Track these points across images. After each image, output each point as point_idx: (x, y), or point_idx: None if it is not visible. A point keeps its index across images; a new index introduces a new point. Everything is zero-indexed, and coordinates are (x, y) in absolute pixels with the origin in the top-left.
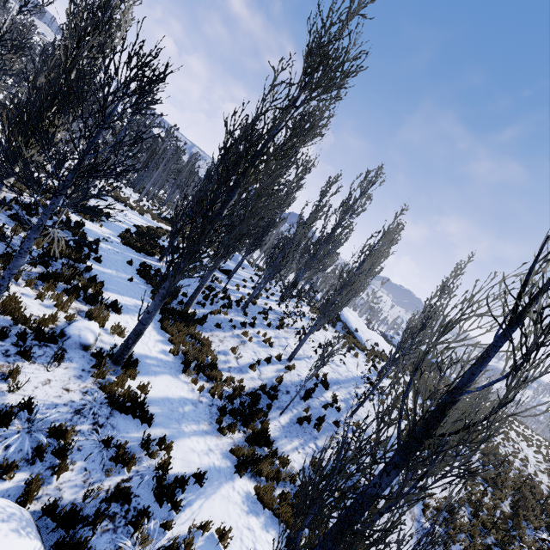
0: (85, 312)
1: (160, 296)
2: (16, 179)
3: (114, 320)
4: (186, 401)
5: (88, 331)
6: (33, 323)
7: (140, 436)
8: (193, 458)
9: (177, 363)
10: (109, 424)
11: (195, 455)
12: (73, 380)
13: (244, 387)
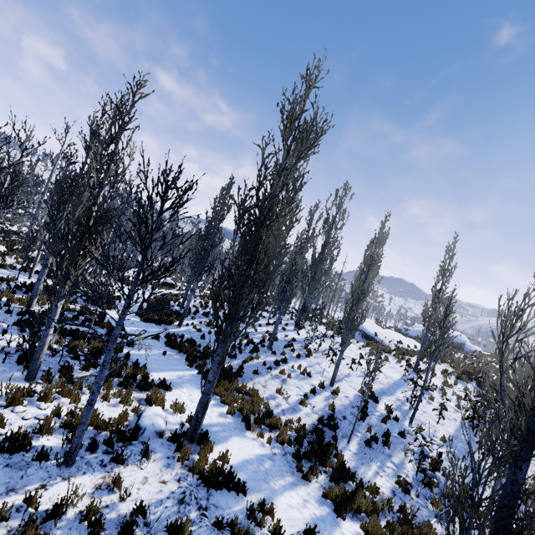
0: (144, 399)
1: (216, 363)
2: (90, 303)
3: (169, 398)
4: (263, 458)
5: (158, 417)
6: (113, 426)
7: (242, 508)
8: (295, 514)
9: (238, 422)
10: (211, 505)
11: (295, 511)
12: (164, 470)
13: (305, 425)
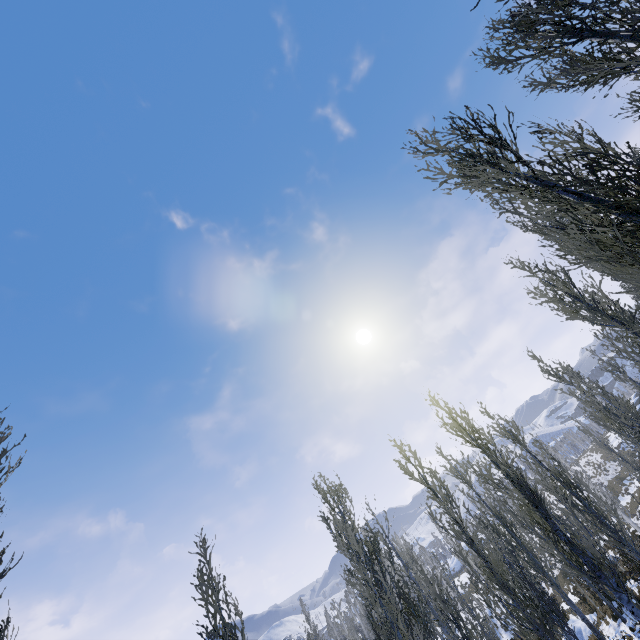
0: None
1: None
2: None
3: None
4: None
5: None
6: None
7: None
8: None
9: None
10: None
11: None
12: None
13: None
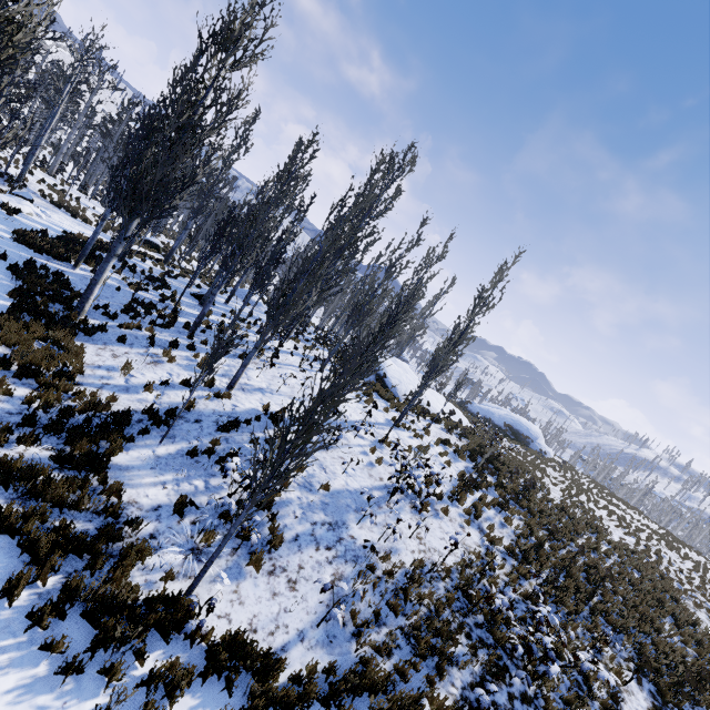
0: None
1: None
2: None
3: None
4: None
5: None
6: None
7: None
8: None
9: None
10: None
11: None
12: None
13: (108, 404)
